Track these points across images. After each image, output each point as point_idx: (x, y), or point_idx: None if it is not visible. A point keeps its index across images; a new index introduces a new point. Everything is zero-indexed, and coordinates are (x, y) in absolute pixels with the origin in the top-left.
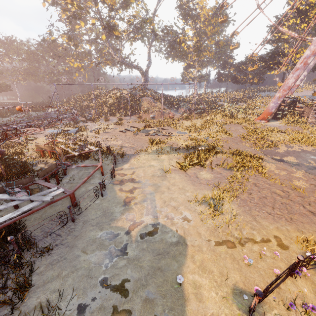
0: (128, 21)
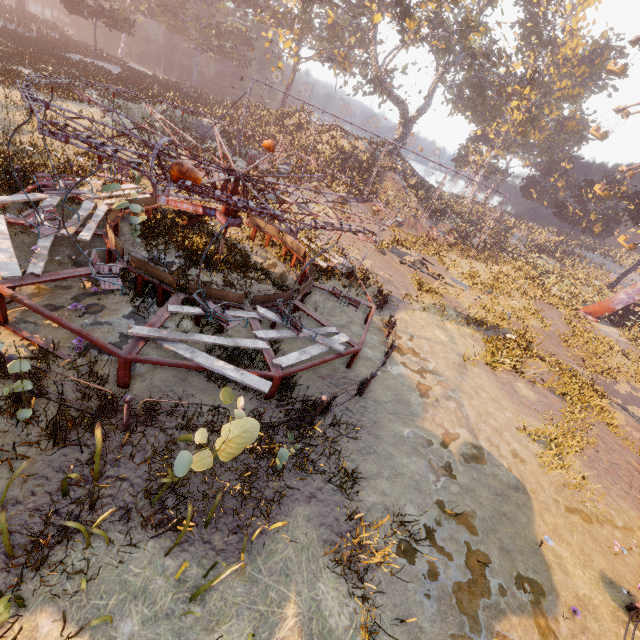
0: (436, 6)
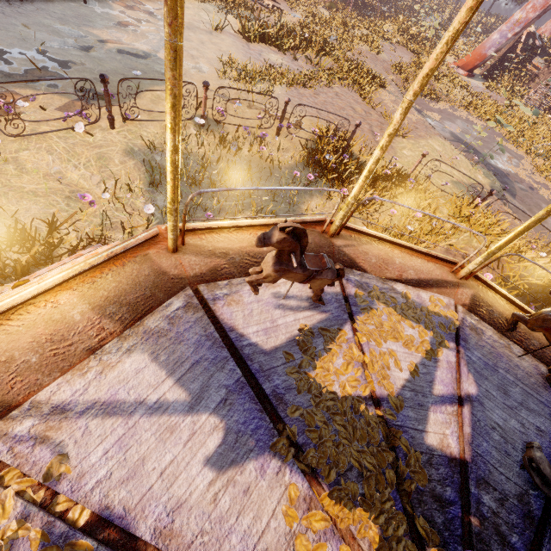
0: None
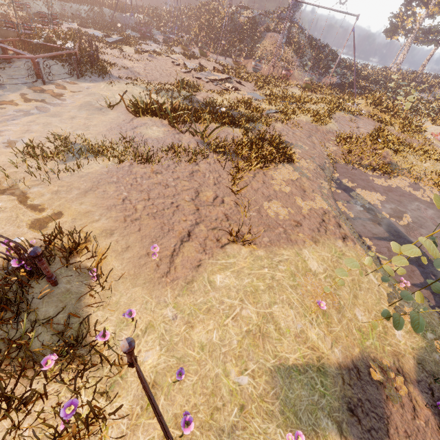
0: None
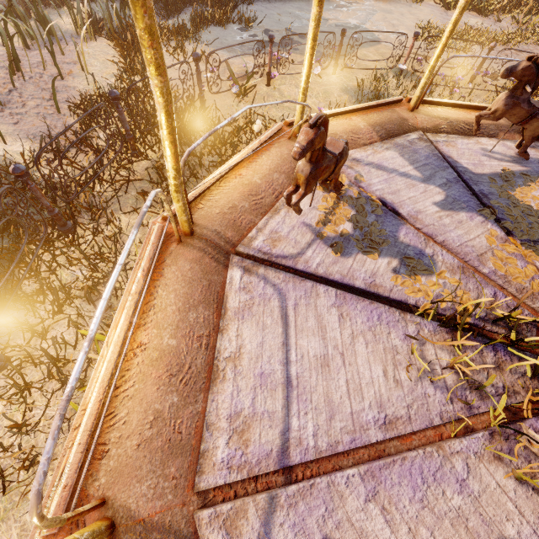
0: None
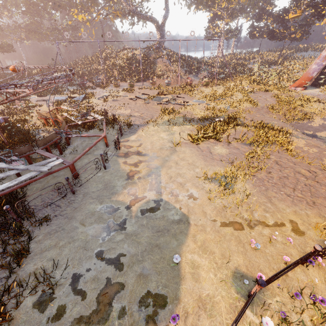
0: None
